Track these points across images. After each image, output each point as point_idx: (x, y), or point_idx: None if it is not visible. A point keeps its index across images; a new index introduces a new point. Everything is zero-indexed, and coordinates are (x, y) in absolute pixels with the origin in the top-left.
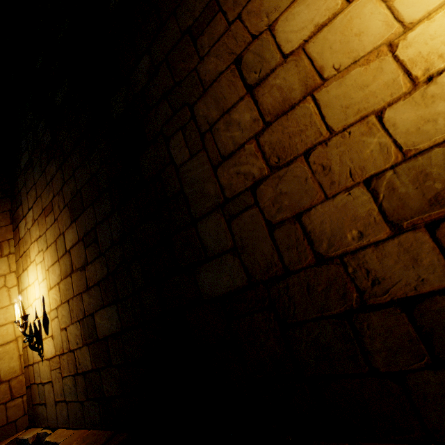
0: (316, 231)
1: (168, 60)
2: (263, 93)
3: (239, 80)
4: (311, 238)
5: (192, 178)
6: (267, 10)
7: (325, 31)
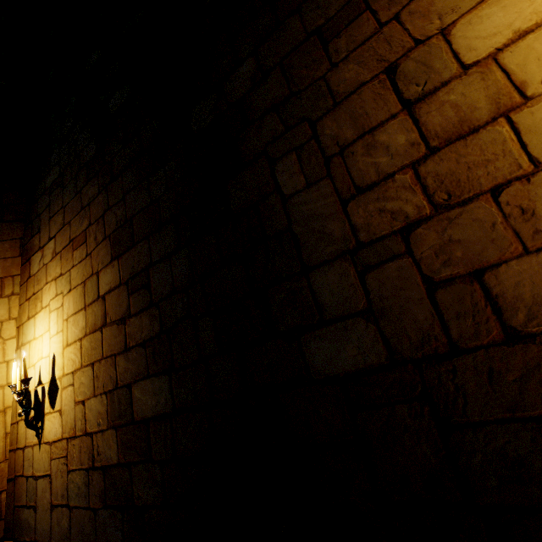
0: (508, 296)
1: (284, 64)
2: (429, 111)
3: (391, 93)
4: (498, 304)
5: (308, 213)
6: (440, 10)
7: (531, 39)
